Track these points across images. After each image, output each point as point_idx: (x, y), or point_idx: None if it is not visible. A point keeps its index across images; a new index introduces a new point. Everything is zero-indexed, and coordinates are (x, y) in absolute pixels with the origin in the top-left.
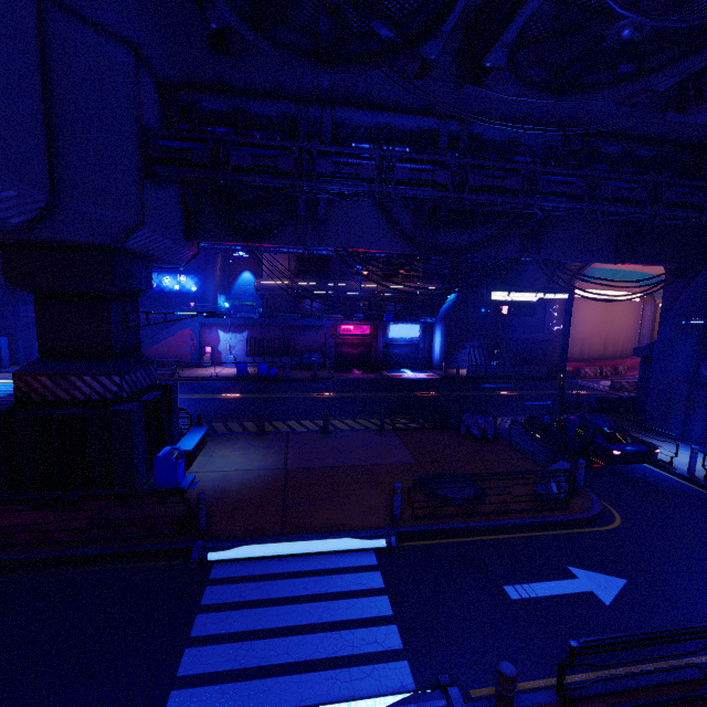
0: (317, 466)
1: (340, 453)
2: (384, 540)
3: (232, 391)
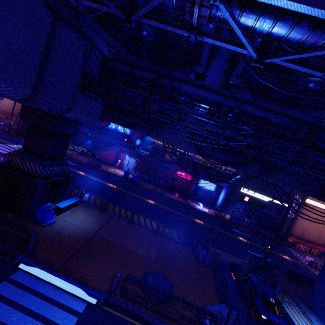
0: (108, 239)
1: (125, 237)
2: (96, 300)
3: (114, 183)
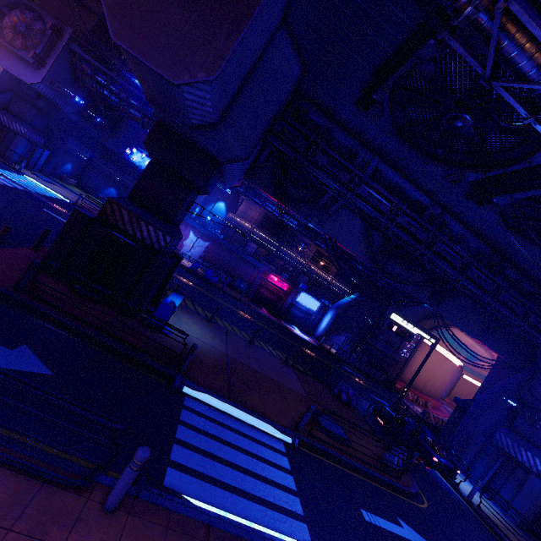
0: (247, 364)
1: (260, 363)
2: (291, 439)
3: (186, 278)
